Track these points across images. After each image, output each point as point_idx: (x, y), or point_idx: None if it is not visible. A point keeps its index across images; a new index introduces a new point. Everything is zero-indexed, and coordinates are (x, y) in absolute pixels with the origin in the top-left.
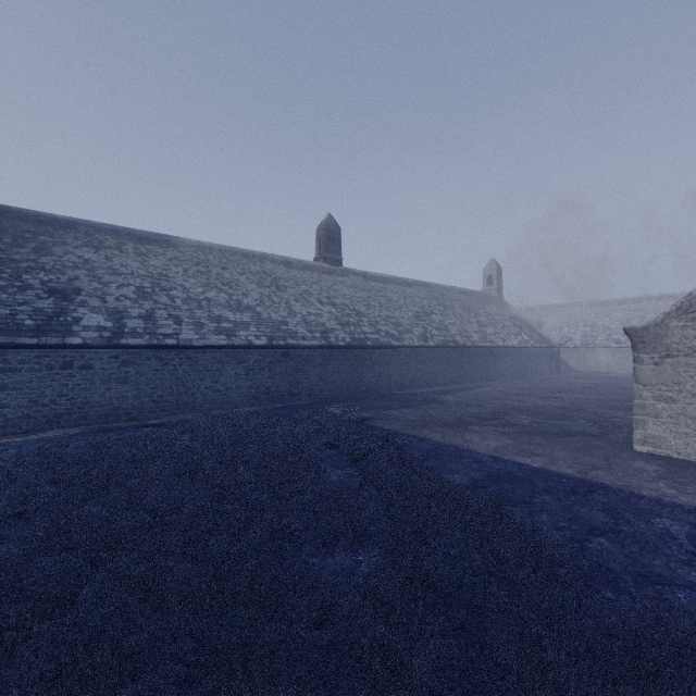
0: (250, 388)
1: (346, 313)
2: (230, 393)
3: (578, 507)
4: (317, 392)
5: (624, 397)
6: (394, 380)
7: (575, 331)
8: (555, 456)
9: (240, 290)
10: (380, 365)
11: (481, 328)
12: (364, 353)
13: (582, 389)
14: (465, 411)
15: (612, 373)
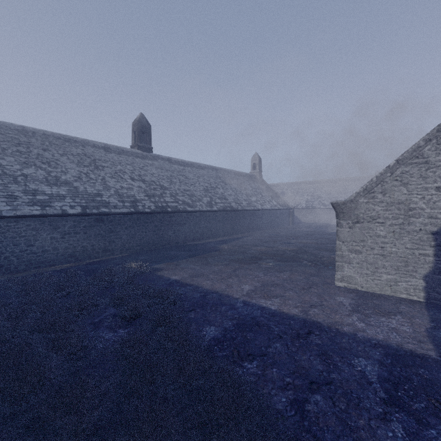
0: (67, 249)
1: (153, 187)
2: (46, 254)
3: (300, 354)
4: (128, 247)
5: (328, 241)
6: (189, 234)
7: (302, 198)
8: (287, 296)
9: (60, 168)
10: (178, 225)
11: (248, 198)
12: (166, 217)
13: (305, 236)
14: (233, 258)
15: (321, 223)
